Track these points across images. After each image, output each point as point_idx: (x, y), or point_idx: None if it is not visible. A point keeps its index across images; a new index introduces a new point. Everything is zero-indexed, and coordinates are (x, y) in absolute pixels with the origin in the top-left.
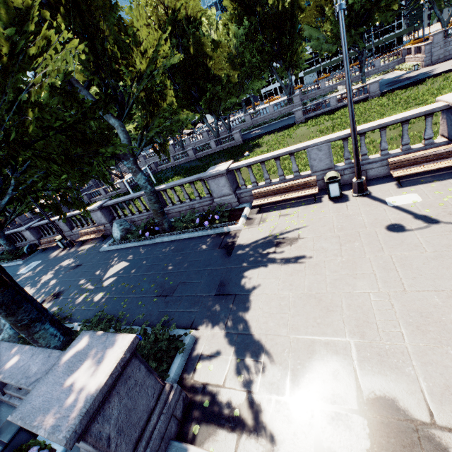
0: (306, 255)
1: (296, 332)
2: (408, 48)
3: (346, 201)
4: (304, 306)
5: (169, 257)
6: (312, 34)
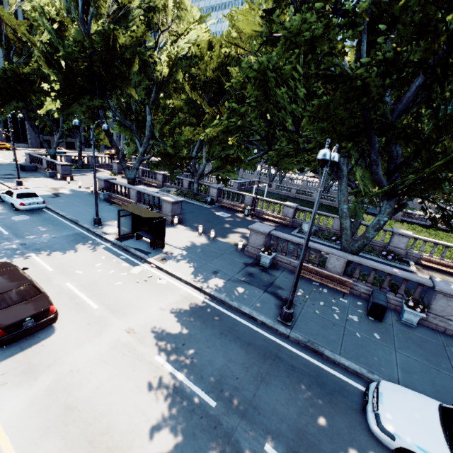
0: None
1: None
2: None
3: None
4: None
5: None
6: None
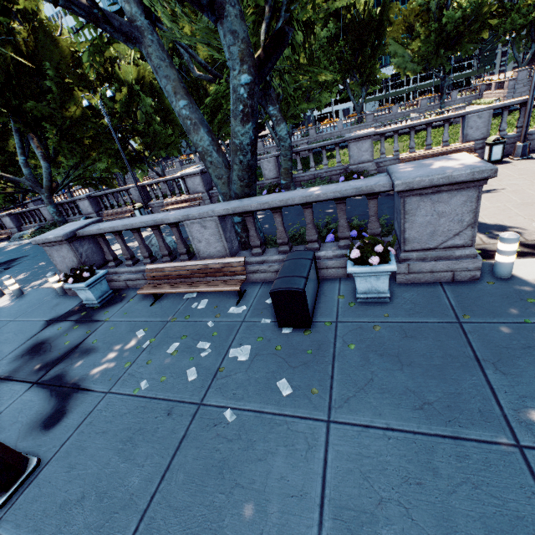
0: (497, 188)
1: (533, 217)
2: (488, 83)
3: (509, 163)
4: (527, 207)
5: (319, 207)
6: (397, 50)
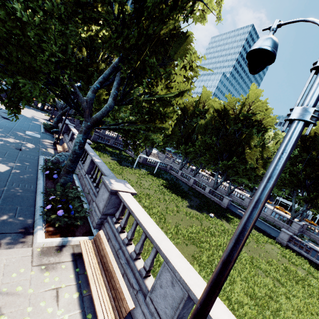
0: None
1: None
2: None
3: None
4: None
5: None
6: None
